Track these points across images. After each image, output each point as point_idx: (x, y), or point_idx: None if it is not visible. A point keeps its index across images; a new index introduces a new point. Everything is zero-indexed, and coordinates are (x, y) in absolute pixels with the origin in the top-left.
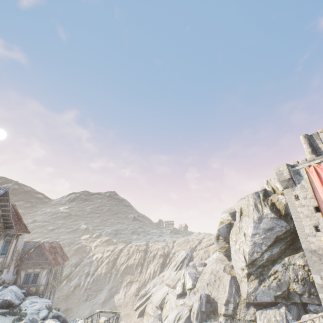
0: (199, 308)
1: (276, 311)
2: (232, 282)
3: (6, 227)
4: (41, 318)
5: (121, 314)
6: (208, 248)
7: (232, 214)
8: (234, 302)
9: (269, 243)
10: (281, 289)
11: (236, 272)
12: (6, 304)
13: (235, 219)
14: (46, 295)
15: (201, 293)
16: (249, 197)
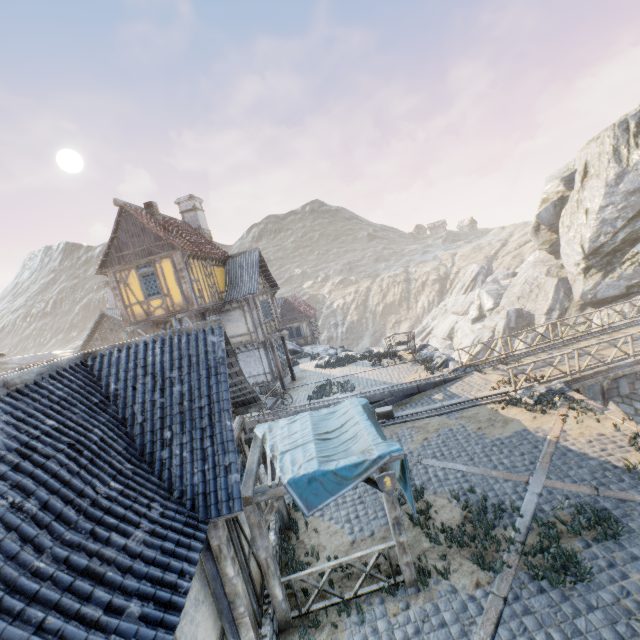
0: (506, 325)
1: (626, 304)
2: (560, 286)
3: (271, 286)
4: (333, 354)
5: None
6: (521, 249)
7: (567, 179)
8: (561, 308)
9: (632, 214)
10: (639, 276)
11: (568, 272)
12: (292, 353)
13: (572, 187)
14: (315, 344)
15: (508, 310)
16: (604, 137)
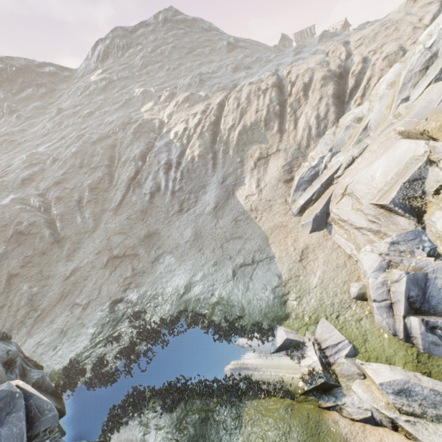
0: None
1: None
2: None
3: None
4: None
5: (263, 227)
6: None
7: None
8: None
9: None
10: None
11: None
12: None
13: None
14: None
15: None
16: None
